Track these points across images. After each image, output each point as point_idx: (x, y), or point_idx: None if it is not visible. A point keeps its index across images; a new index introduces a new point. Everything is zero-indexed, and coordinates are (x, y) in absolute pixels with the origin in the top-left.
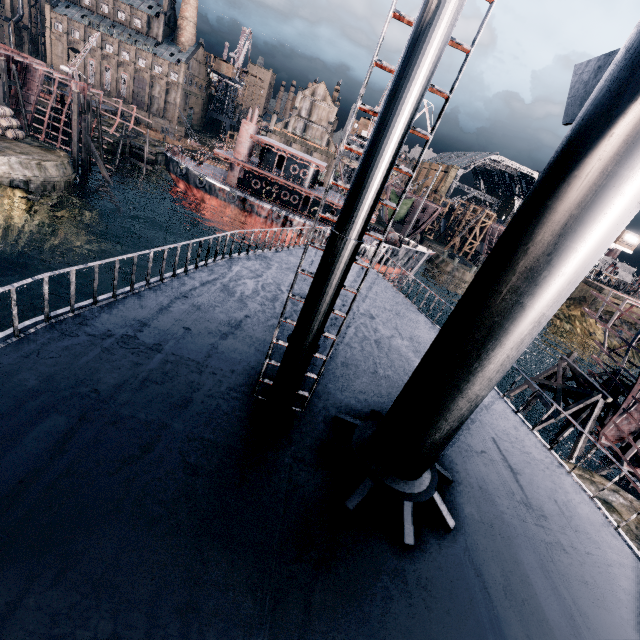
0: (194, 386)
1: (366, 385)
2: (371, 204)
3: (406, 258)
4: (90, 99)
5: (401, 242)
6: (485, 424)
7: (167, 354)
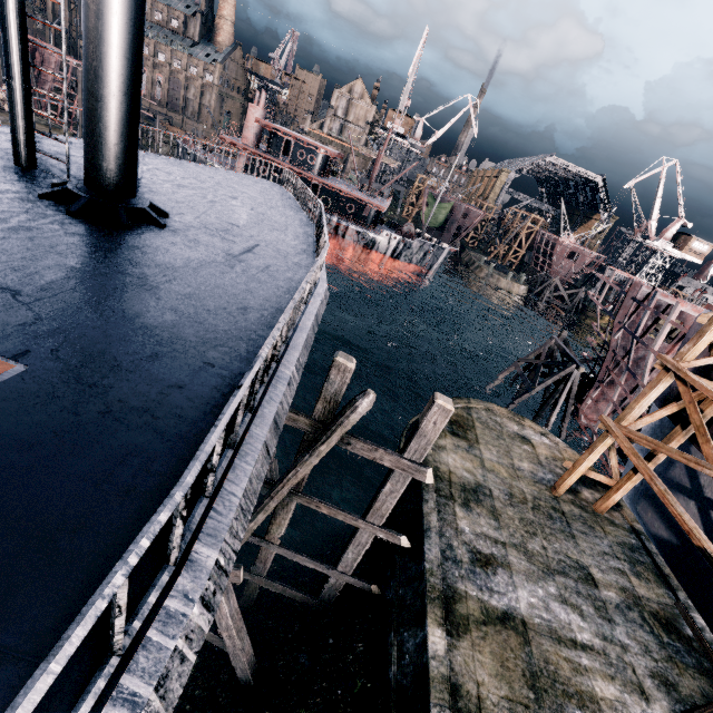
0: None
1: (158, 199)
2: None
3: (422, 252)
4: None
5: (420, 237)
6: (264, 242)
7: None
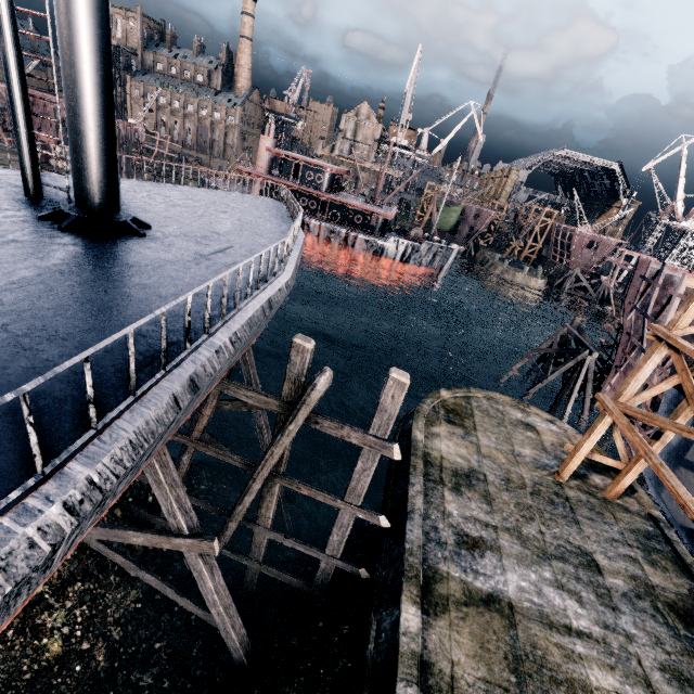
0: (3, 188)
1: (148, 216)
2: (4, 25)
3: (430, 254)
4: (130, 132)
5: (428, 240)
6: (239, 244)
7: (2, 181)
